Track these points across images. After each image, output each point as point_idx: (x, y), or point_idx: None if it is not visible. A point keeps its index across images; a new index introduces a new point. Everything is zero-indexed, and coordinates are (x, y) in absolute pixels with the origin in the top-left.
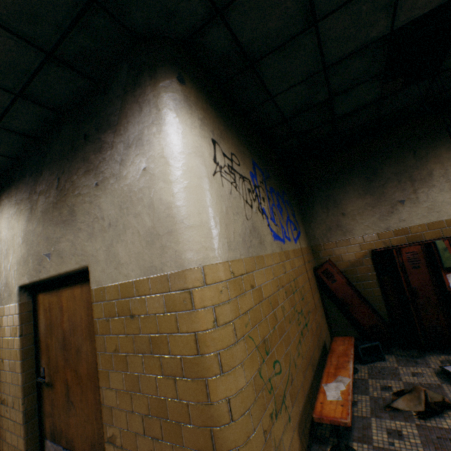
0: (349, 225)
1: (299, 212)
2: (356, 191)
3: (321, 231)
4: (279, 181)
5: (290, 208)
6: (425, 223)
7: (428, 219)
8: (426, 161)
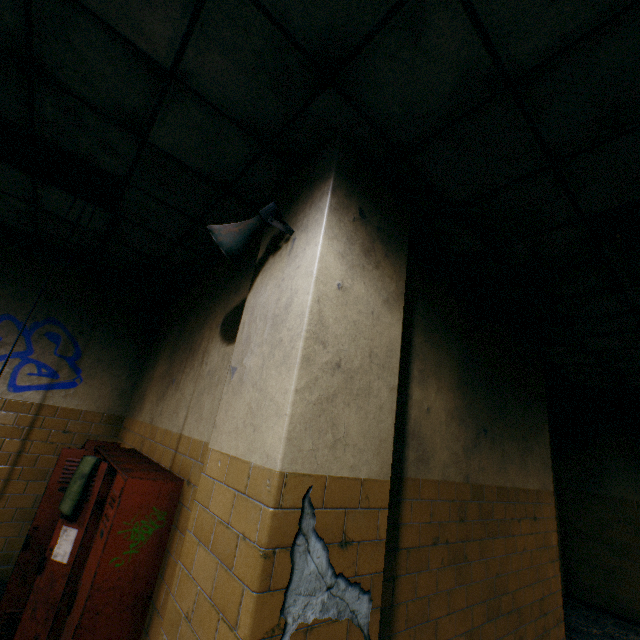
0: (146, 399)
1: (121, 360)
2: (169, 349)
3: (137, 398)
4: (47, 305)
5: (63, 346)
6: (165, 429)
7: (169, 423)
8: (208, 321)
